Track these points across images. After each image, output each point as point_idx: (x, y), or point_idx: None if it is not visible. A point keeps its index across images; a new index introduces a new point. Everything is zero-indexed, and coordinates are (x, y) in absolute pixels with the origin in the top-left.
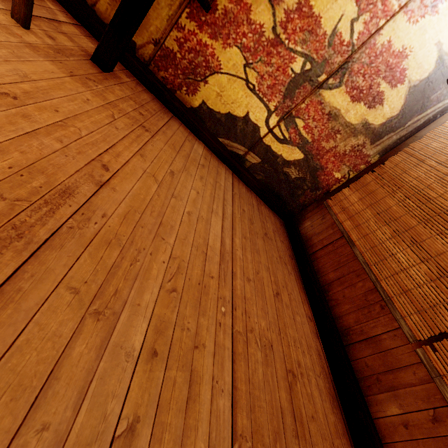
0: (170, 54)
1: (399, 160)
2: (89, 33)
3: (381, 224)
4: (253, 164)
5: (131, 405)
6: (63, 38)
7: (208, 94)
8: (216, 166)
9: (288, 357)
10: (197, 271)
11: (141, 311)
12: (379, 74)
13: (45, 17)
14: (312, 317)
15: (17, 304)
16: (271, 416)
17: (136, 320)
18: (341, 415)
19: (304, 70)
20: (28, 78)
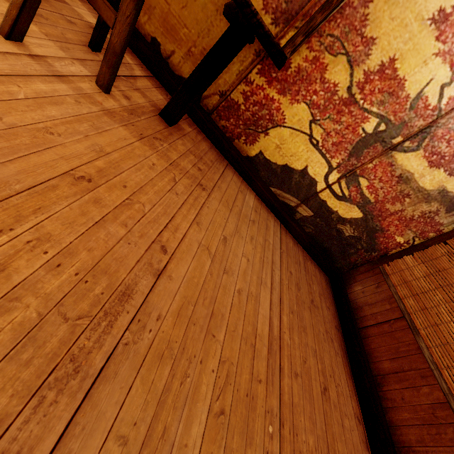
0: (234, 105)
1: None
2: (160, 83)
3: None
4: (303, 216)
5: None
6: (137, 96)
7: (267, 145)
8: (265, 219)
9: None
10: (246, 375)
11: None
12: None
13: (123, 75)
14: (361, 416)
15: None
16: None
17: None
18: None
19: (377, 130)
20: (103, 152)
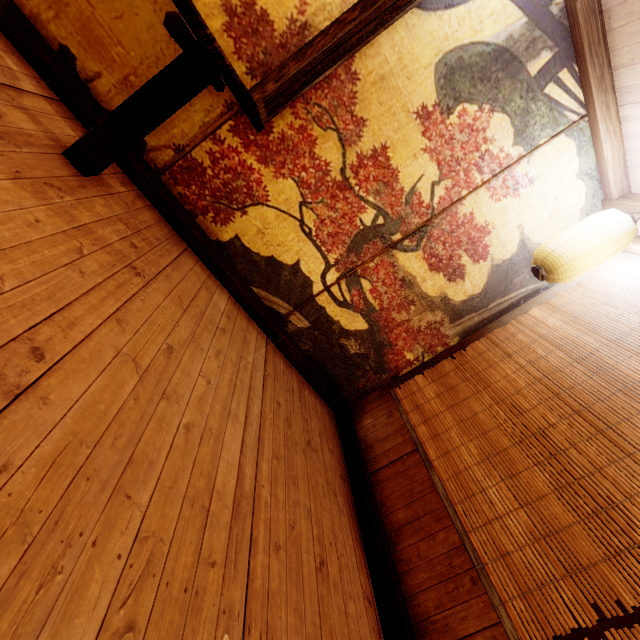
0: (197, 167)
1: (483, 349)
2: (72, 113)
3: (466, 438)
4: (298, 328)
5: None
6: (19, 116)
7: (245, 227)
8: (244, 330)
9: None
10: (187, 557)
11: None
12: (460, 245)
13: None
14: (372, 595)
15: None
16: None
17: None
18: None
19: (375, 224)
20: None
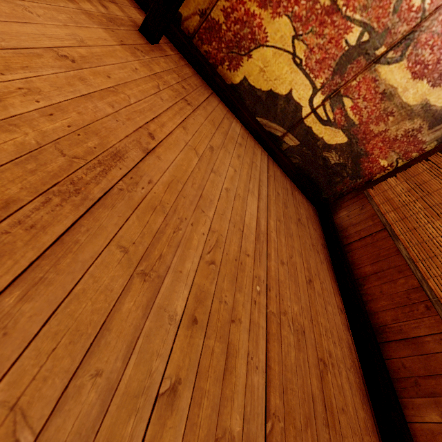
0: (215, 26)
1: None
2: (138, 4)
3: (434, 218)
4: (290, 146)
5: (173, 366)
6: (114, 8)
7: (250, 69)
8: (253, 147)
9: (320, 345)
10: (234, 247)
11: (183, 278)
12: None
13: None
14: (343, 309)
15: (74, 255)
16: (303, 401)
17: (178, 286)
18: (370, 412)
19: (360, 42)
20: (84, 43)
